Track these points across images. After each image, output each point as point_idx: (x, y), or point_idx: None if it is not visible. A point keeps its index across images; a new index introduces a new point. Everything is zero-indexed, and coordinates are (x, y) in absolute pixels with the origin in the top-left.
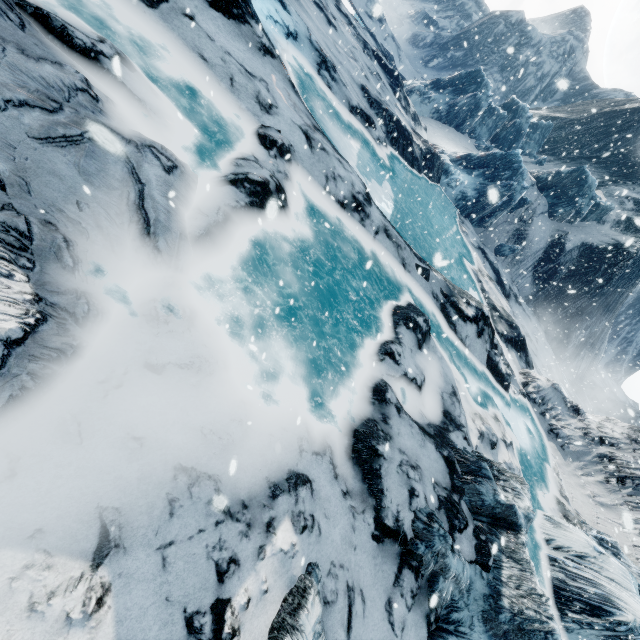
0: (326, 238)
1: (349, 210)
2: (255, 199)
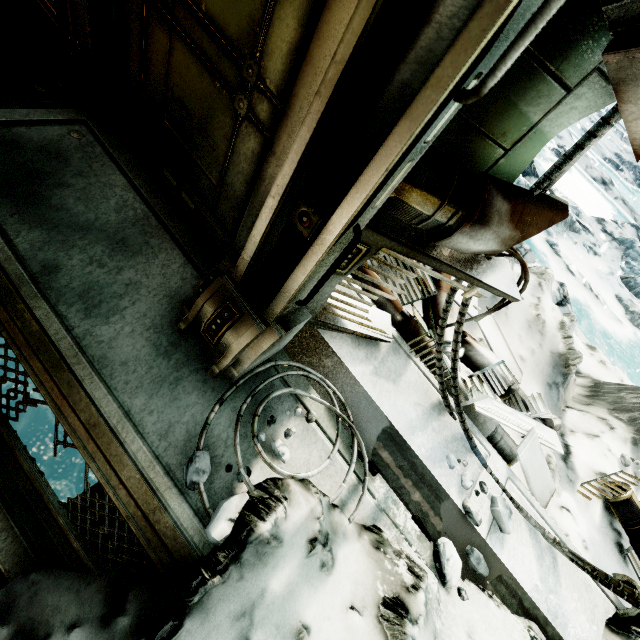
0: (583, 186)
1: (598, 183)
2: (557, 155)
